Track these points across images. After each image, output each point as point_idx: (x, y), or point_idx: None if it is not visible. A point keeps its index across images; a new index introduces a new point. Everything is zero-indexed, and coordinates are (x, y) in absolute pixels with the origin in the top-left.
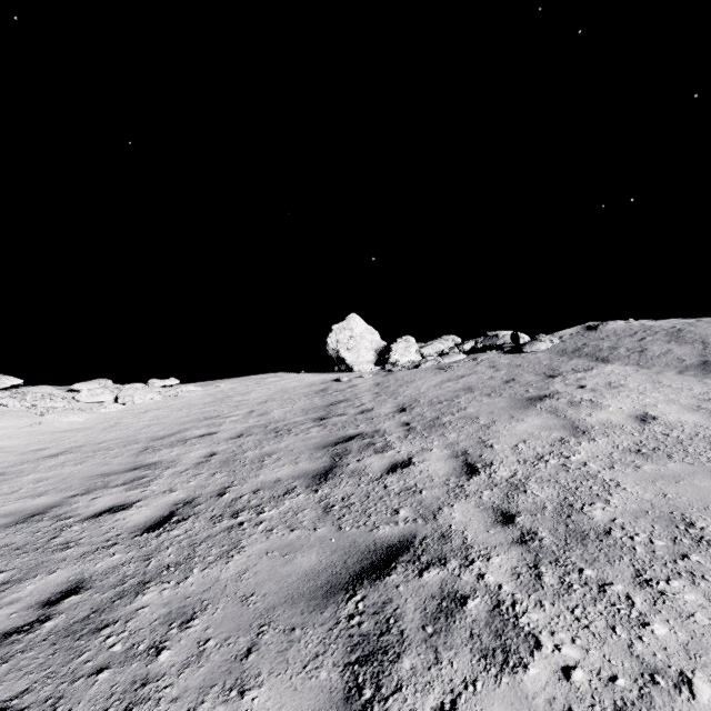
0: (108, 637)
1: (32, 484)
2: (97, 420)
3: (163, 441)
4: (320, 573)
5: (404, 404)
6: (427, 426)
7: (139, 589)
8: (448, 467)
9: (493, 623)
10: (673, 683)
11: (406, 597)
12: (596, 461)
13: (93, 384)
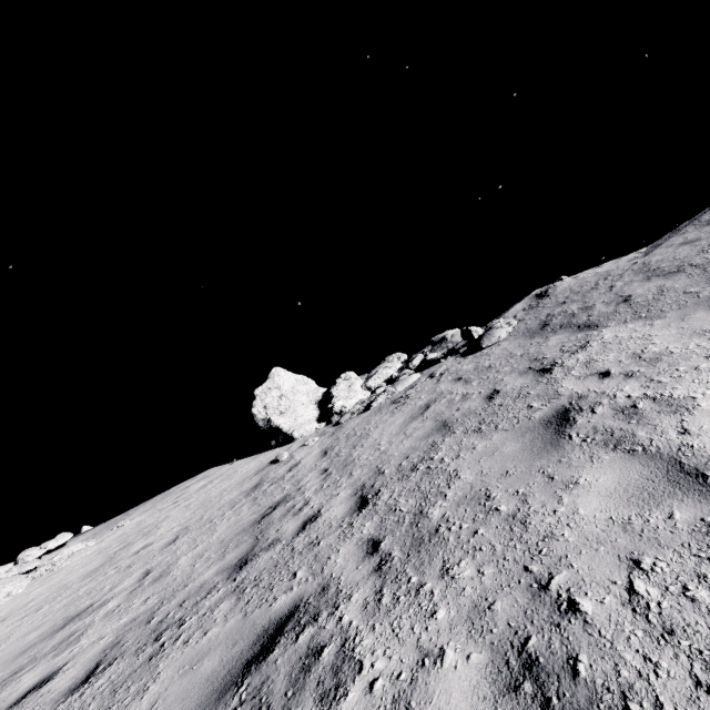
0: None
1: None
2: None
3: None
4: None
5: (364, 487)
6: (409, 543)
7: None
8: None
9: None
10: None
11: None
12: None
13: None
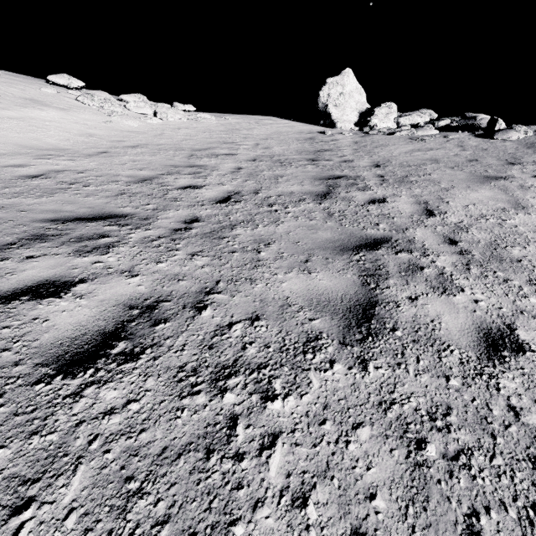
0: (228, 242)
1: (131, 162)
2: (147, 128)
3: (201, 153)
4: (335, 241)
5: (379, 162)
6: (397, 180)
7: (232, 227)
8: (412, 208)
9: (439, 279)
10: (532, 316)
11: (388, 260)
12: (525, 226)
13: (135, 98)
